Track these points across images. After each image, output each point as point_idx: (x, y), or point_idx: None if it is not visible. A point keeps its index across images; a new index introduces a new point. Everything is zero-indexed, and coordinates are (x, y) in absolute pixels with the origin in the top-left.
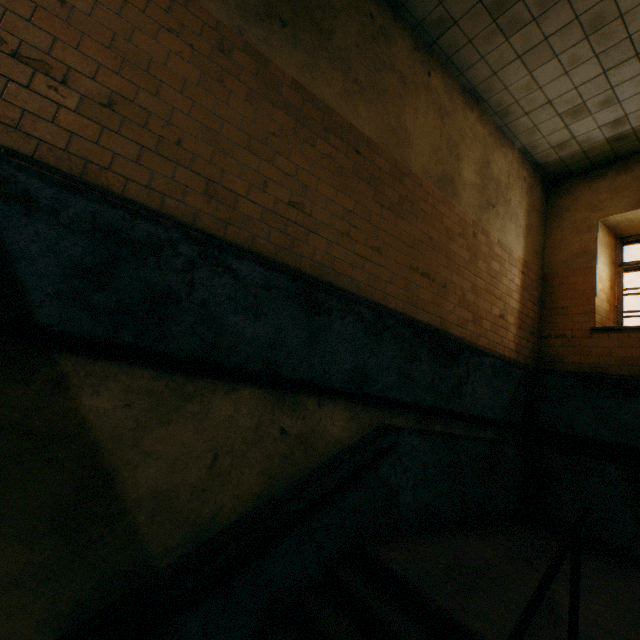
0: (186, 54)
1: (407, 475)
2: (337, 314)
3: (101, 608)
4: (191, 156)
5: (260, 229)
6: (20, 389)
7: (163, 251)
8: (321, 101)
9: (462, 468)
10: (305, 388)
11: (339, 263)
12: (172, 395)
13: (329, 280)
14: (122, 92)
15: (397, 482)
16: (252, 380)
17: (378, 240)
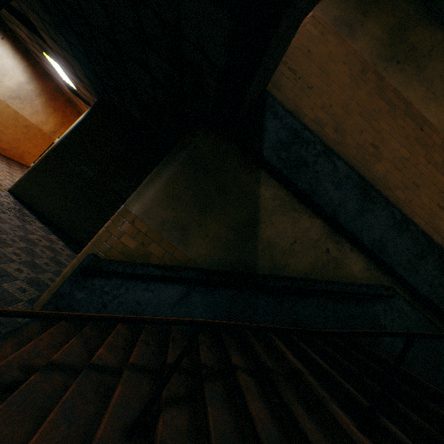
0: (346, 72)
1: (392, 324)
2: (379, 207)
3: (235, 270)
4: (333, 112)
5: (351, 151)
6: (247, 176)
7: (310, 145)
8: (406, 100)
9: (438, 355)
10: (346, 236)
11: (388, 183)
12: (289, 205)
13: (379, 189)
14: (316, 84)
15: (384, 323)
16: (322, 217)
17: (418, 180)
